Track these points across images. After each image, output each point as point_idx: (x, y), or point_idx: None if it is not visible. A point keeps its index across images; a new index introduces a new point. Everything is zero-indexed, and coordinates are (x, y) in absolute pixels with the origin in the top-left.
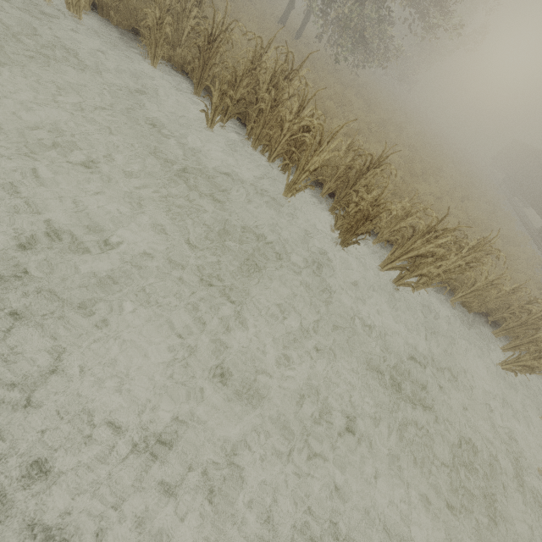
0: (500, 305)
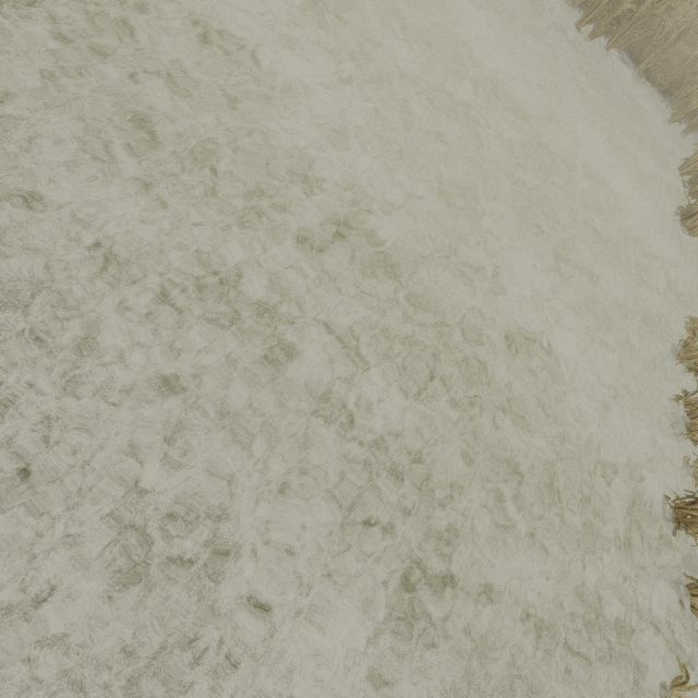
0: (685, 77)
